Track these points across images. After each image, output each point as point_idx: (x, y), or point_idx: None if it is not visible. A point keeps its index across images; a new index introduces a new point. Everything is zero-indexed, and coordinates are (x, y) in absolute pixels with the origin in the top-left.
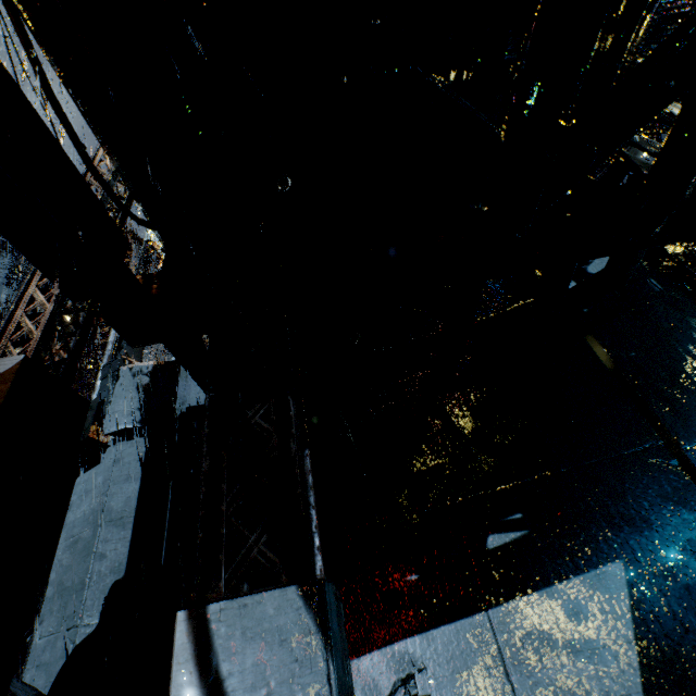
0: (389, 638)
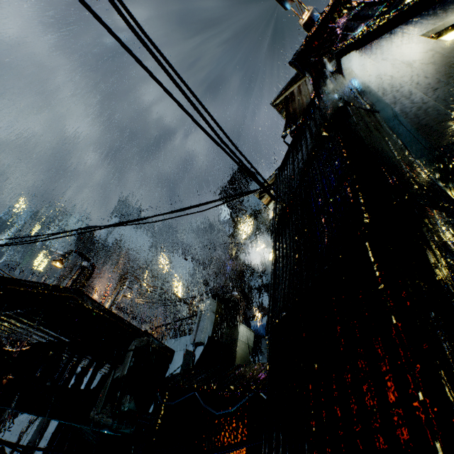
0: None
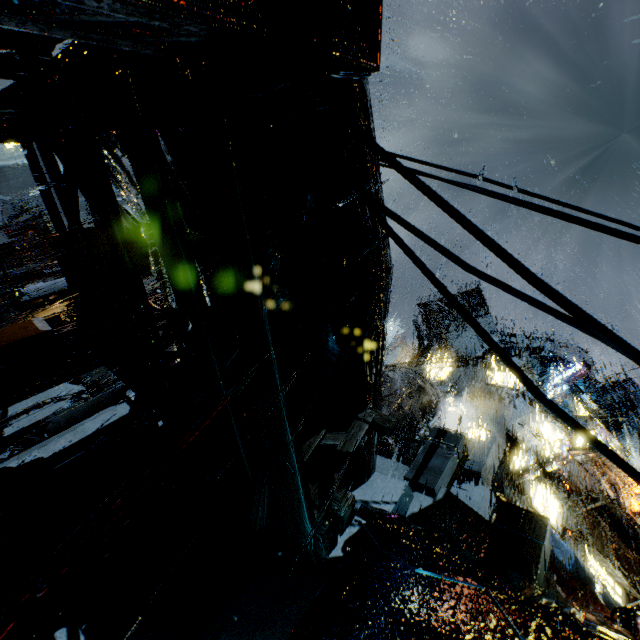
0: None
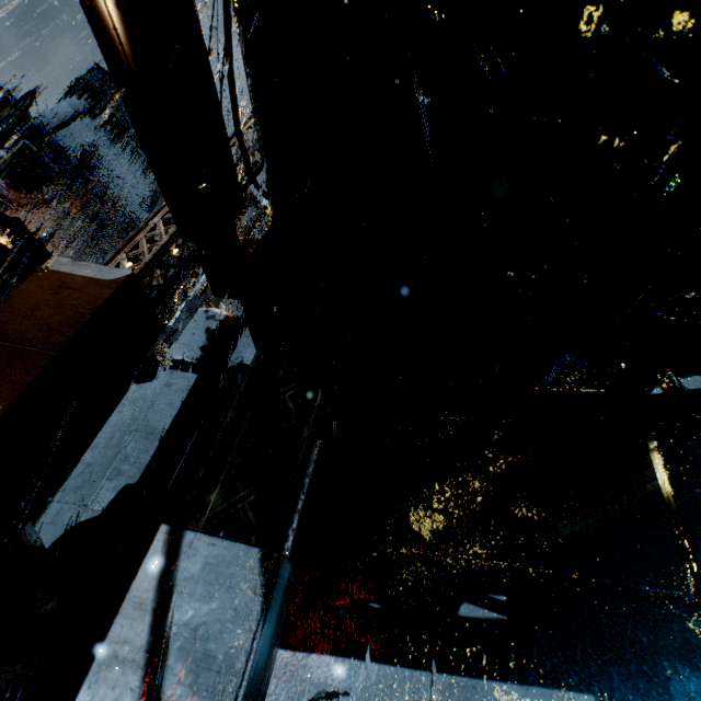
0: (331, 649)
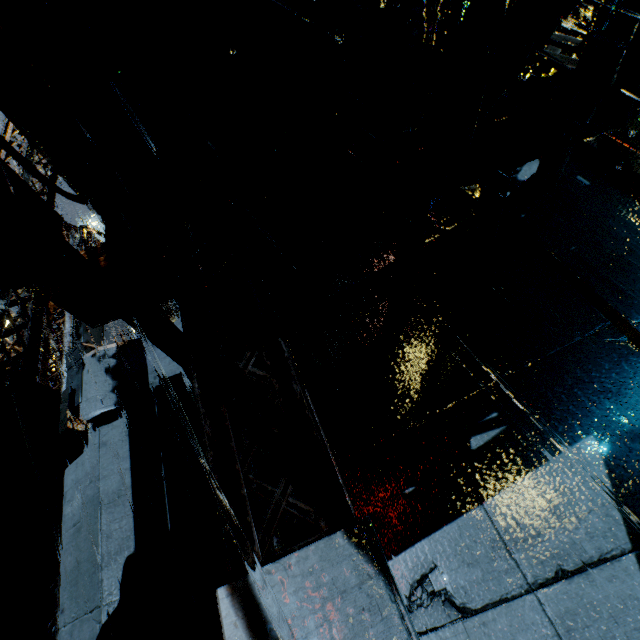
0: (399, 548)
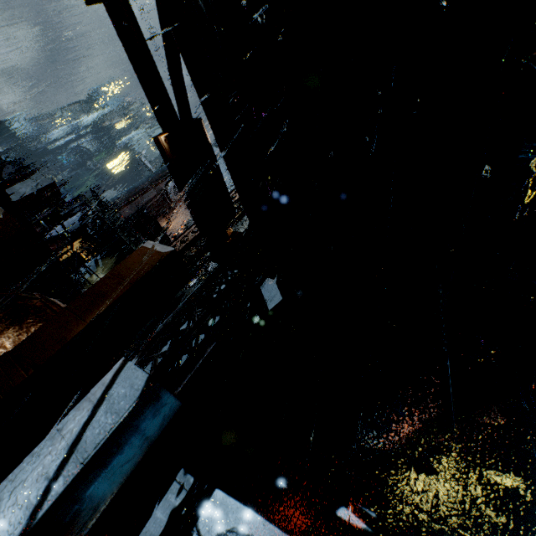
0: (248, 503)
